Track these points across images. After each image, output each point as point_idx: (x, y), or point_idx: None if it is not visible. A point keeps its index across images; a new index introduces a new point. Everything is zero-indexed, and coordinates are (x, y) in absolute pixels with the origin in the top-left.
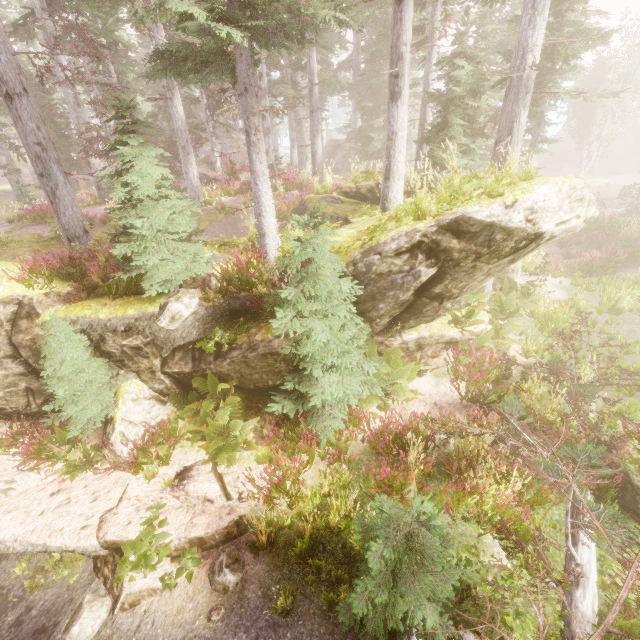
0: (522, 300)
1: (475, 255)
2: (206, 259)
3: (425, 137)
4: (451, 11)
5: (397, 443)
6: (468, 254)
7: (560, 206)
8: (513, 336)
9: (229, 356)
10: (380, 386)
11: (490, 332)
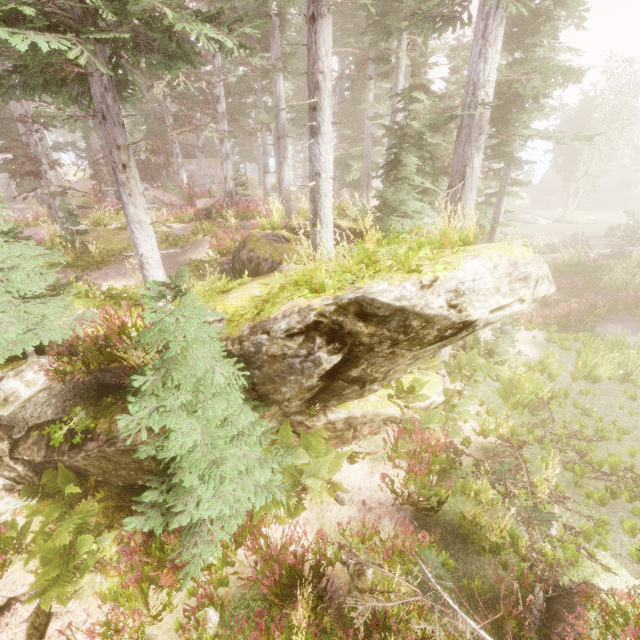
0: (484, 363)
1: (391, 341)
2: (72, 319)
3: (385, 173)
4: (415, 41)
5: (293, 576)
6: (382, 339)
7: (496, 287)
8: (473, 406)
9: (84, 448)
10: (281, 492)
11: (439, 408)
